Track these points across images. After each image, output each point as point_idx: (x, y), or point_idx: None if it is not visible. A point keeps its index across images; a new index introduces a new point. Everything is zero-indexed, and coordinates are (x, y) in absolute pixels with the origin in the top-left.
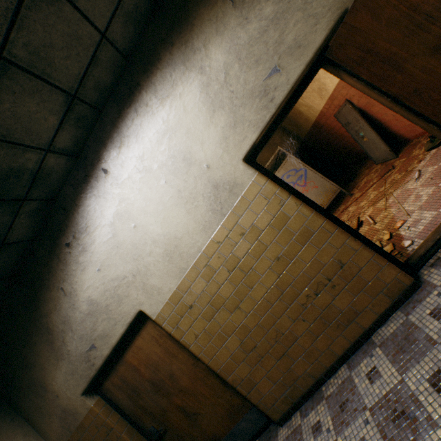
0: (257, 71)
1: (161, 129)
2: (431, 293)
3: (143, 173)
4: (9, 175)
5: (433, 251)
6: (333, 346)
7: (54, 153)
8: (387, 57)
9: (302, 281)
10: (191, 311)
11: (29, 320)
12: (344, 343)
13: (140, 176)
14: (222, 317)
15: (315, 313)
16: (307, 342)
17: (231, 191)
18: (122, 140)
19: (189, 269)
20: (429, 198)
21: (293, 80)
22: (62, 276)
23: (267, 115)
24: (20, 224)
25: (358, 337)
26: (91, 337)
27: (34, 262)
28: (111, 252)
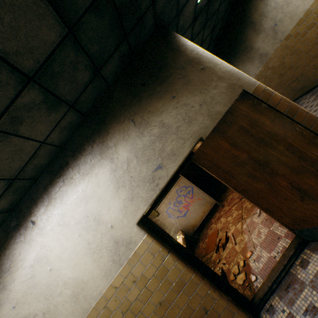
0: (148, 165)
1: (80, 195)
2: None
3: (63, 226)
4: None
5: (268, 297)
6: None
7: None
8: (225, 170)
9: None
10: None
11: None
12: None
13: (60, 229)
14: None
15: None
16: None
17: (127, 246)
18: (50, 201)
19: (91, 309)
20: (265, 238)
21: (171, 174)
22: None
23: (154, 194)
24: None
25: None
26: None
27: None
28: (27, 291)
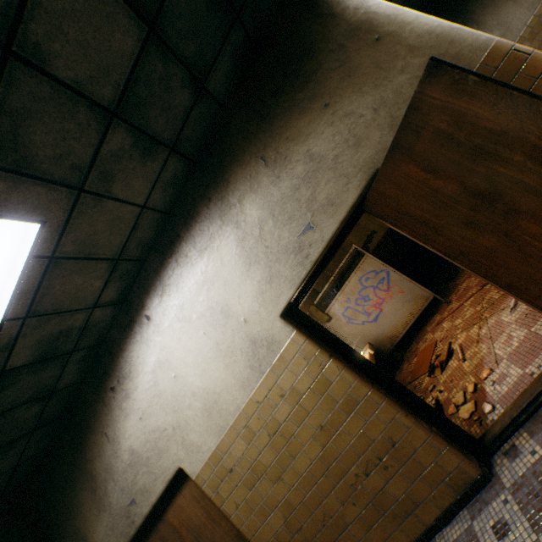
0: (291, 227)
1: (200, 279)
2: (498, 496)
3: (183, 322)
4: (59, 336)
5: (509, 433)
6: (391, 541)
7: (100, 307)
8: (423, 221)
9: (350, 456)
10: (231, 476)
11: (75, 463)
12: (404, 539)
13: (180, 325)
14: (264, 487)
15: (367, 497)
16: (360, 531)
17: (269, 348)
18: (164, 289)
19: (229, 427)
20: (519, 346)
21: (328, 237)
22: (106, 421)
23: (303, 271)
24: (69, 372)
25: (420, 535)
26: (132, 490)
27: (82, 403)
28: (152, 401)
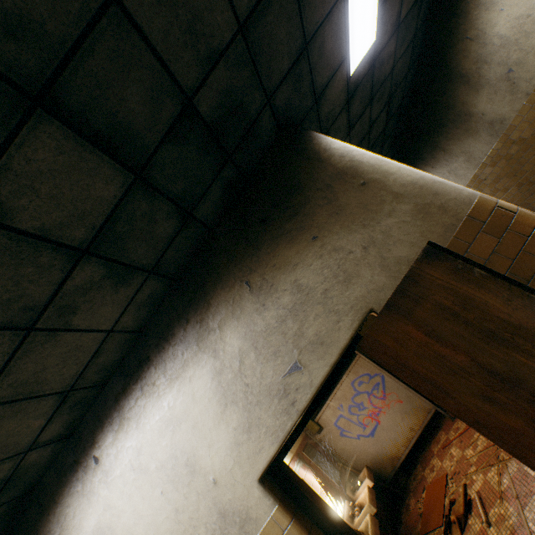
0: (275, 364)
1: (165, 416)
2: None
3: (138, 472)
4: None
5: None
6: None
7: (37, 448)
8: (428, 378)
9: None
10: None
11: None
12: None
13: (133, 476)
14: None
15: None
16: None
17: (242, 528)
18: (121, 422)
19: None
20: None
21: (317, 382)
22: None
23: (288, 422)
24: None
25: None
26: None
27: None
28: None
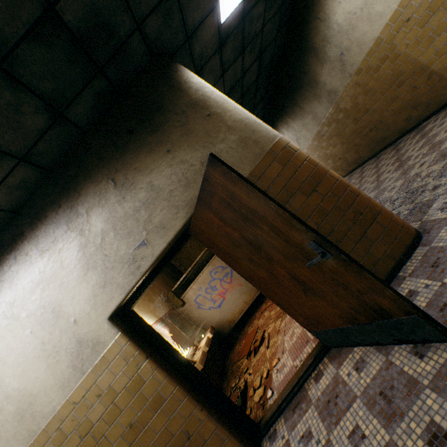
0: (128, 241)
1: (37, 278)
2: None
3: (11, 319)
4: None
5: (274, 419)
6: None
7: None
8: (225, 251)
9: None
10: None
11: None
12: None
13: (6, 323)
14: None
15: None
16: None
17: (93, 349)
18: None
19: (40, 431)
20: (295, 342)
21: (157, 254)
22: None
23: (134, 280)
24: None
25: None
26: None
27: None
28: None
